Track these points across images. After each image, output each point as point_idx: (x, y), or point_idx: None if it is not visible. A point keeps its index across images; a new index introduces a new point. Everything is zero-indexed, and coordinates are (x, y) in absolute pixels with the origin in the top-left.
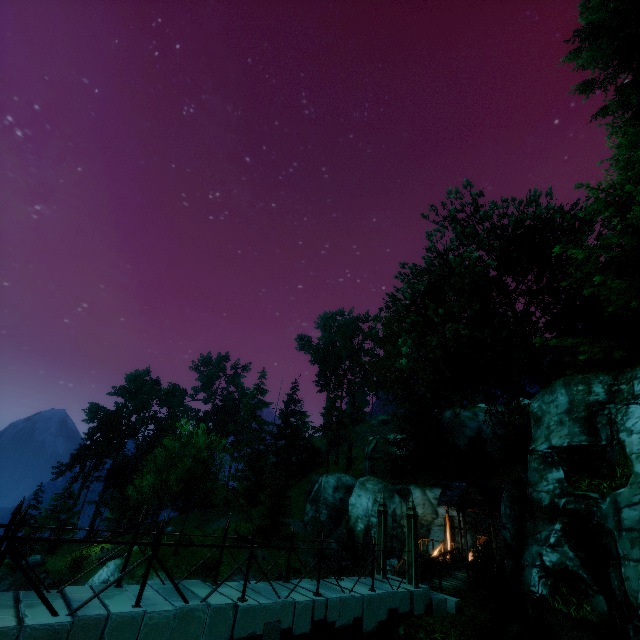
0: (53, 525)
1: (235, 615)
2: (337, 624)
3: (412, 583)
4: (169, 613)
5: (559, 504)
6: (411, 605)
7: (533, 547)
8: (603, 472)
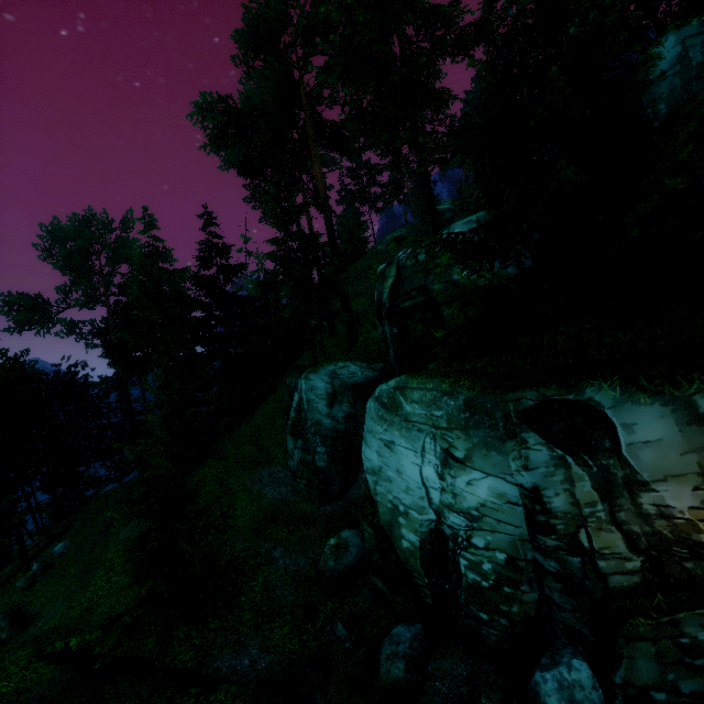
0: None
1: None
2: None
3: None
4: None
5: None
6: None
7: None
8: None
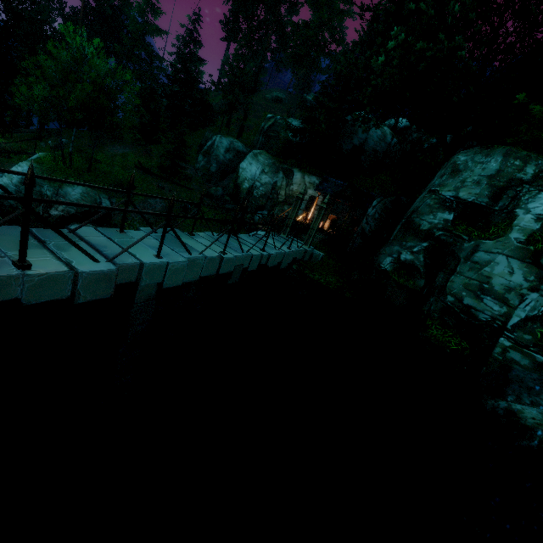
0: None
1: (220, 262)
2: (269, 266)
3: (307, 245)
4: (184, 263)
5: (435, 234)
6: (303, 256)
7: (395, 247)
8: (479, 225)
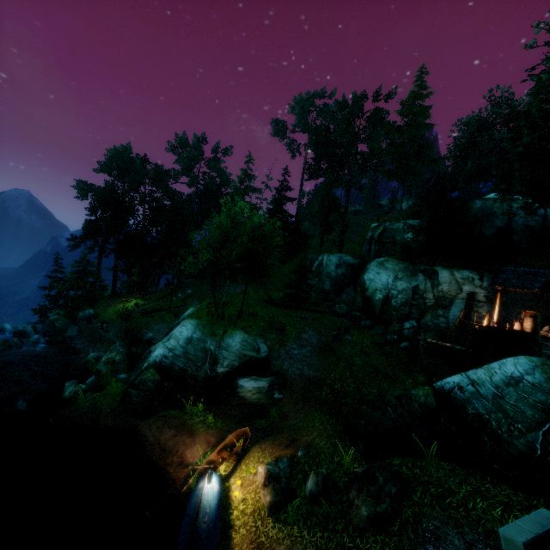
0: (89, 287)
1: None
2: None
3: None
4: None
5: None
6: None
7: None
8: None
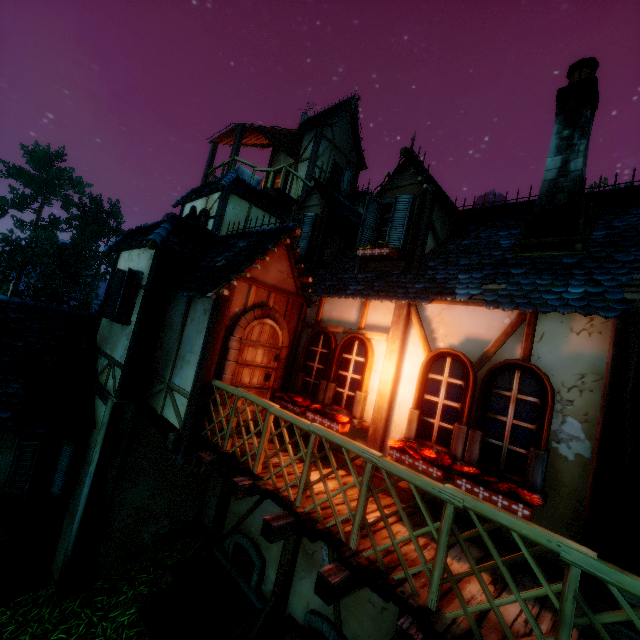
0: None
1: None
2: None
3: None
4: None
5: None
6: None
7: None
8: None
